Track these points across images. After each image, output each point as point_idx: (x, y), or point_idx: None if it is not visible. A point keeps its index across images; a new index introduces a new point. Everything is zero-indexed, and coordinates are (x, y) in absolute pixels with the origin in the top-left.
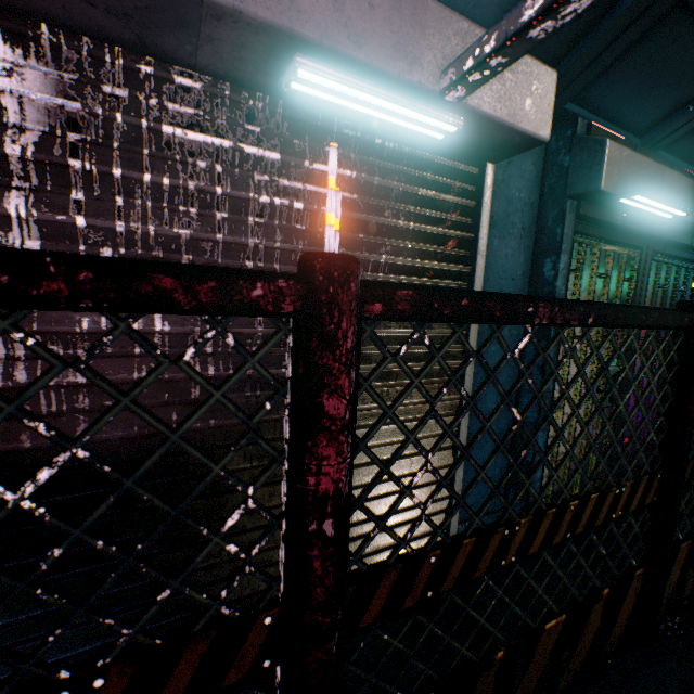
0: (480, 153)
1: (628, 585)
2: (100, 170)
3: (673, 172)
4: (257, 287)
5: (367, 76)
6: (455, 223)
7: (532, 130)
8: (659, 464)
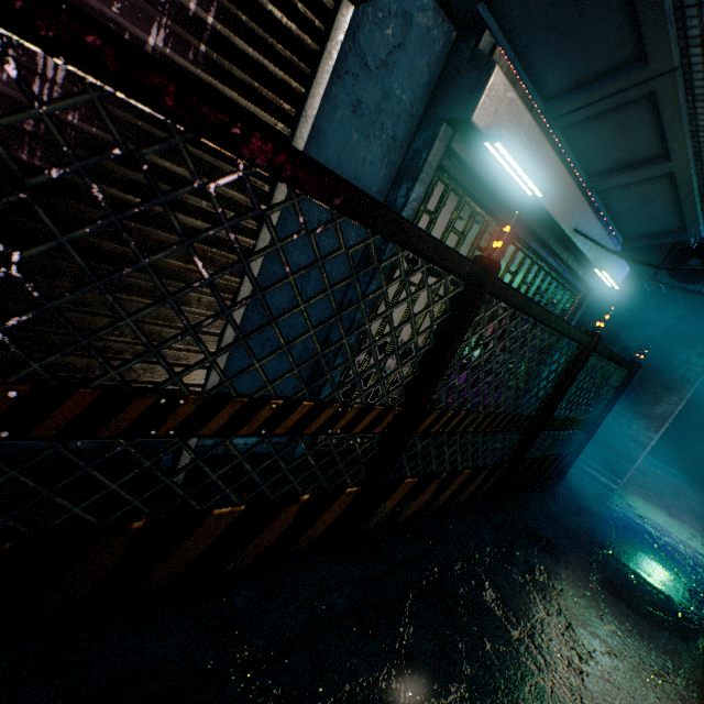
0: None
1: (336, 498)
2: None
3: (552, 151)
4: None
5: None
6: (284, 60)
7: None
8: (403, 403)
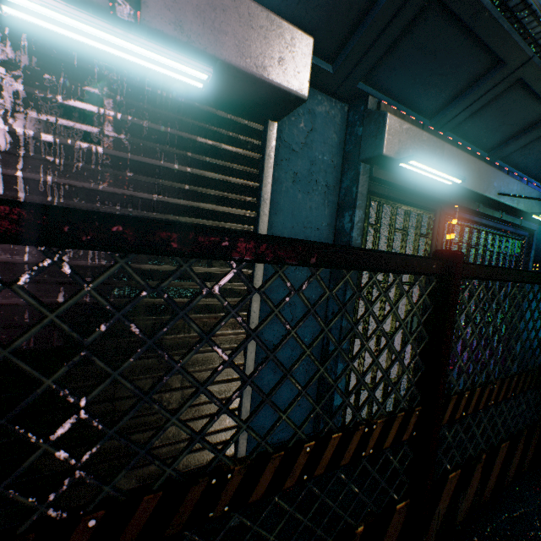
0: (256, 109)
1: (389, 519)
2: None
3: (453, 148)
4: None
5: (80, 5)
6: (239, 172)
7: (288, 86)
8: (419, 401)
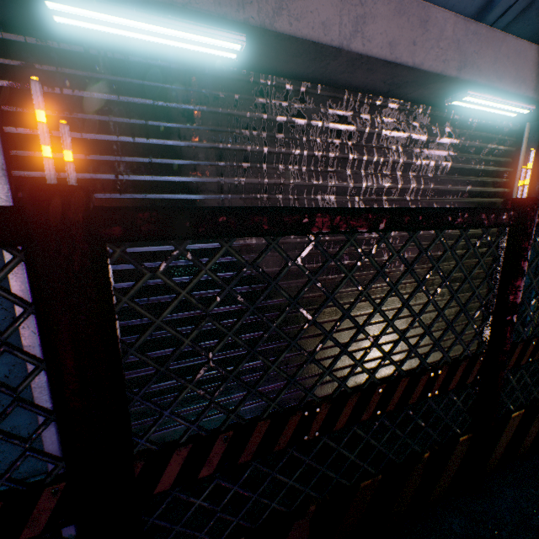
0: (527, 119)
1: None
2: (358, 158)
3: None
4: (504, 215)
5: (496, 94)
6: (503, 163)
7: None
8: None
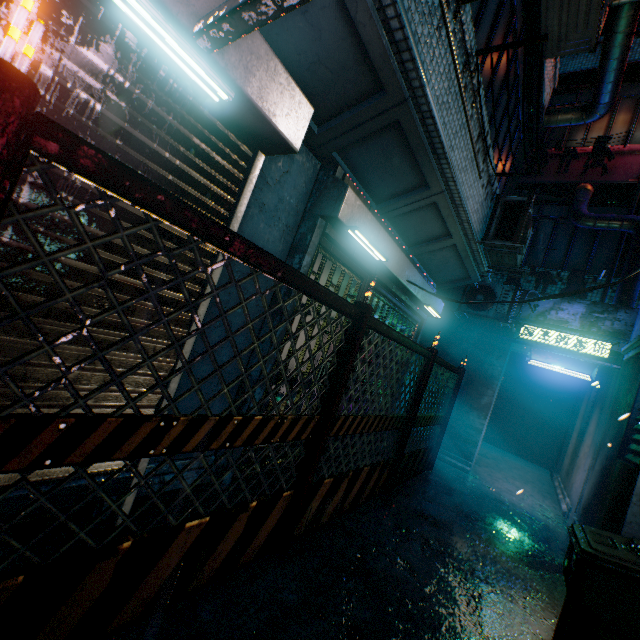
0: (254, 138)
1: (276, 503)
2: None
3: (386, 233)
4: None
5: None
6: (222, 184)
7: (288, 136)
8: (319, 412)
